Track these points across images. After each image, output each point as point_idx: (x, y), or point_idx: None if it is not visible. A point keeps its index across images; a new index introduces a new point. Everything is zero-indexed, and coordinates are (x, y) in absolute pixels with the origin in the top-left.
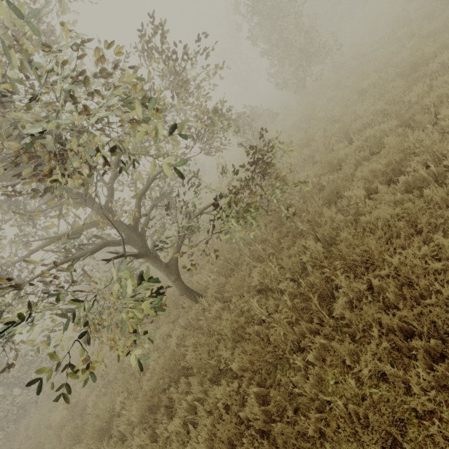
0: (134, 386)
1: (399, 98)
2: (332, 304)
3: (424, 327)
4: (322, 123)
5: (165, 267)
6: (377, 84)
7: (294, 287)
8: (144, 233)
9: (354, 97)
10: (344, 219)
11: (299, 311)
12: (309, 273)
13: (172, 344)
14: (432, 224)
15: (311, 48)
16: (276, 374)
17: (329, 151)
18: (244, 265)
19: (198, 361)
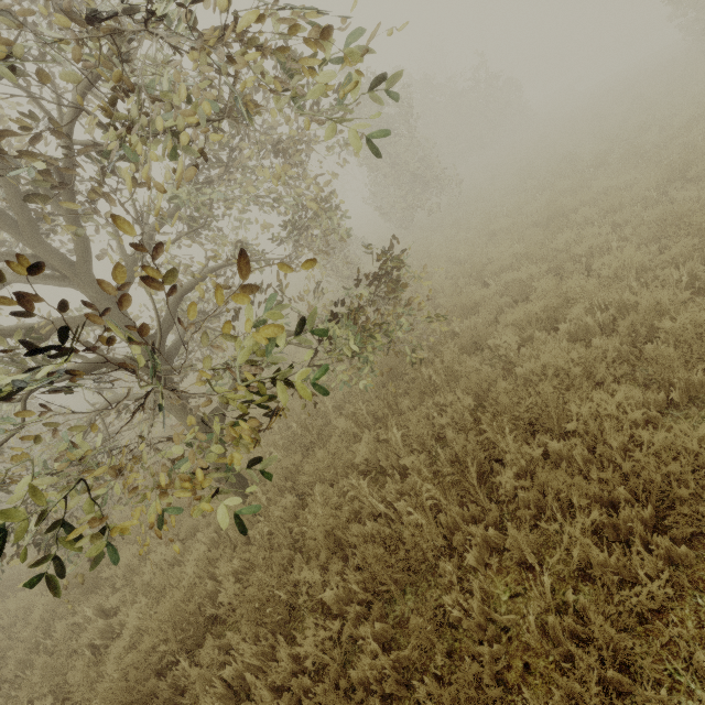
0: (82, 675)
1: (540, 246)
2: (494, 480)
3: (640, 487)
4: (443, 261)
5: (201, 423)
6: (517, 224)
7: (426, 463)
8: (171, 357)
9: (482, 239)
10: (491, 374)
11: (446, 490)
12: (448, 443)
13: (189, 575)
14: (611, 376)
15: (428, 174)
16: (404, 601)
17: (456, 294)
18: (336, 435)
19: (258, 592)
